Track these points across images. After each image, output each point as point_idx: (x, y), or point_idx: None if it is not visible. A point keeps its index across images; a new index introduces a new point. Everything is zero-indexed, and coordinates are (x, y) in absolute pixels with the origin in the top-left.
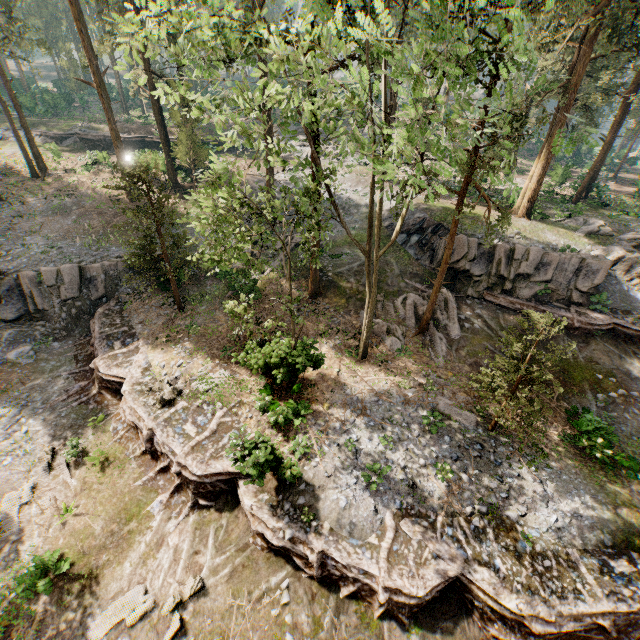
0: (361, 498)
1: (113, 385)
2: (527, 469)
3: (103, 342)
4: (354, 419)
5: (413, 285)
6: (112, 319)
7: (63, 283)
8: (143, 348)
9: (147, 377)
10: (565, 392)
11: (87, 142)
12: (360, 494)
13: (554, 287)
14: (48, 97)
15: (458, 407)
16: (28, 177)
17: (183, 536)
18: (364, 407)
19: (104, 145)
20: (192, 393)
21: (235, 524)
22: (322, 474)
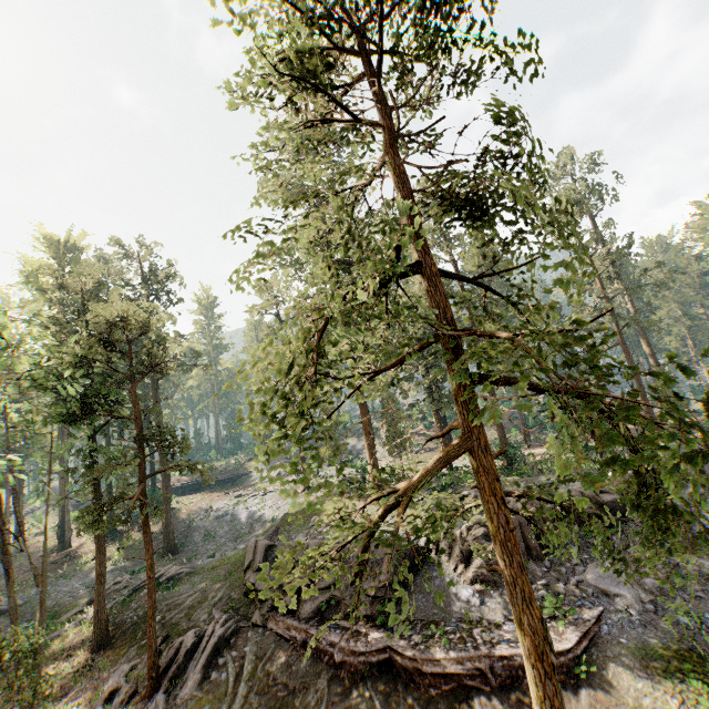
0: None
1: None
2: None
3: None
4: None
5: (214, 616)
6: None
7: None
8: None
9: None
10: None
11: None
12: None
13: (339, 594)
14: None
15: None
16: None
17: None
18: None
19: None
20: None
21: None
22: None
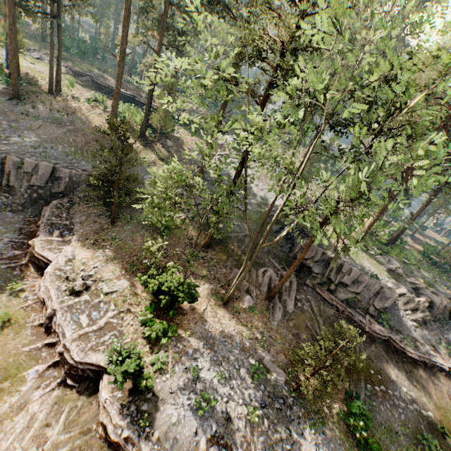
0: (189, 418)
1: (40, 262)
2: (309, 430)
3: (47, 227)
4: (204, 351)
5: (273, 263)
6: (60, 212)
7: (36, 173)
8: (74, 242)
9: (68, 266)
10: (348, 376)
11: (96, 84)
12: (189, 415)
13: (360, 298)
14: (82, 45)
15: (277, 364)
16: (45, 91)
17: (43, 406)
18: (214, 343)
19: (106, 90)
20: (96, 291)
21: (87, 408)
22: (167, 389)
